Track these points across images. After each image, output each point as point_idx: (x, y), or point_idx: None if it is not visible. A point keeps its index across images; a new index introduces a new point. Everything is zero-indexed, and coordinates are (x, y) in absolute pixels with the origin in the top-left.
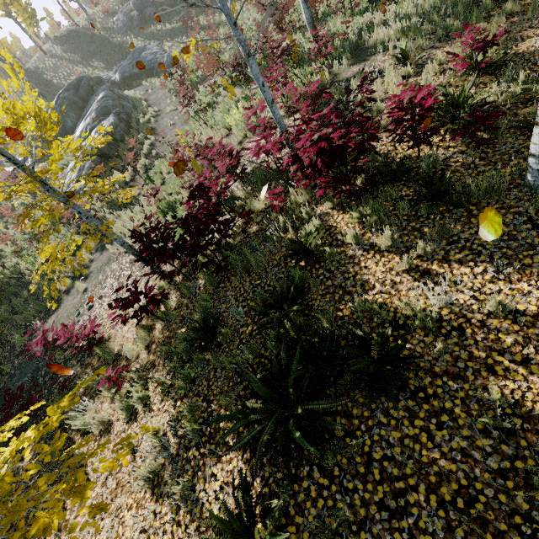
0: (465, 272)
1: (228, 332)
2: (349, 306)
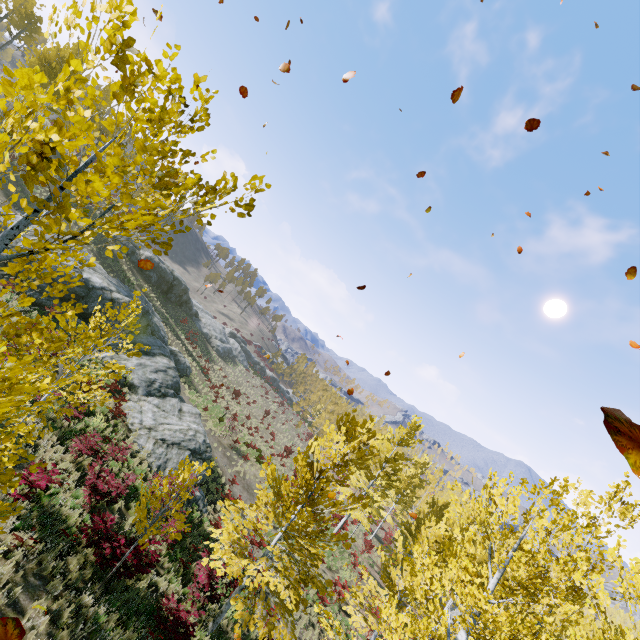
0: None
1: None
2: None
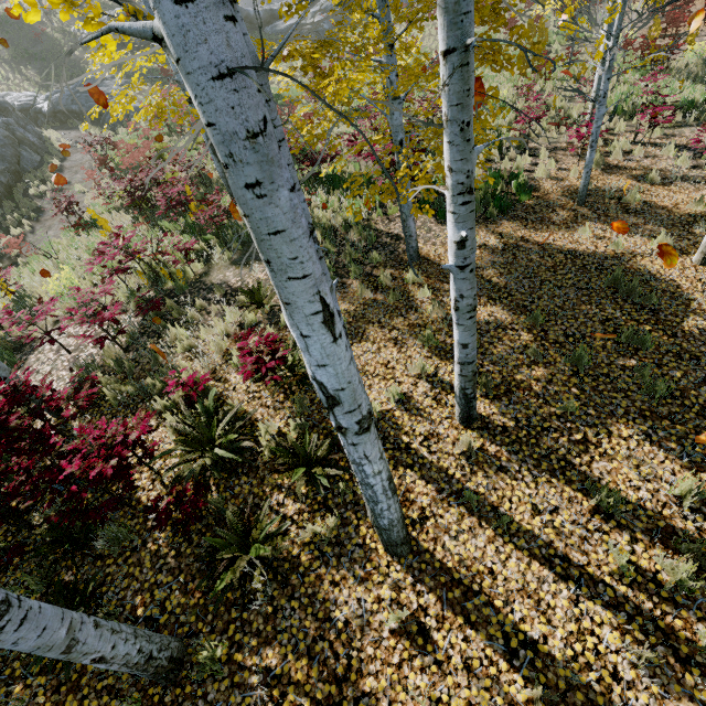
0: None
1: None
2: None
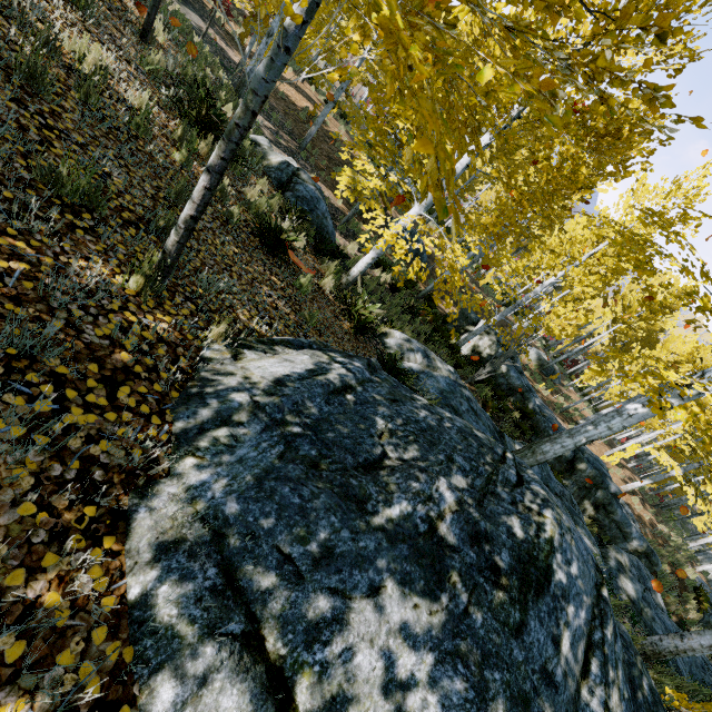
0: None
1: None
2: None
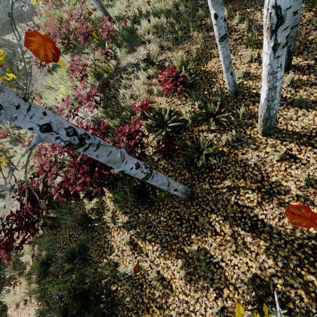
0: (150, 248)
1: (57, 266)
2: (104, 260)
